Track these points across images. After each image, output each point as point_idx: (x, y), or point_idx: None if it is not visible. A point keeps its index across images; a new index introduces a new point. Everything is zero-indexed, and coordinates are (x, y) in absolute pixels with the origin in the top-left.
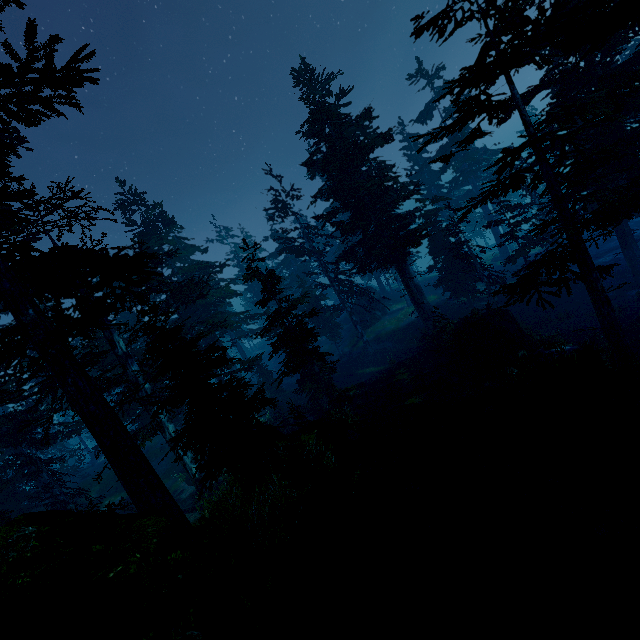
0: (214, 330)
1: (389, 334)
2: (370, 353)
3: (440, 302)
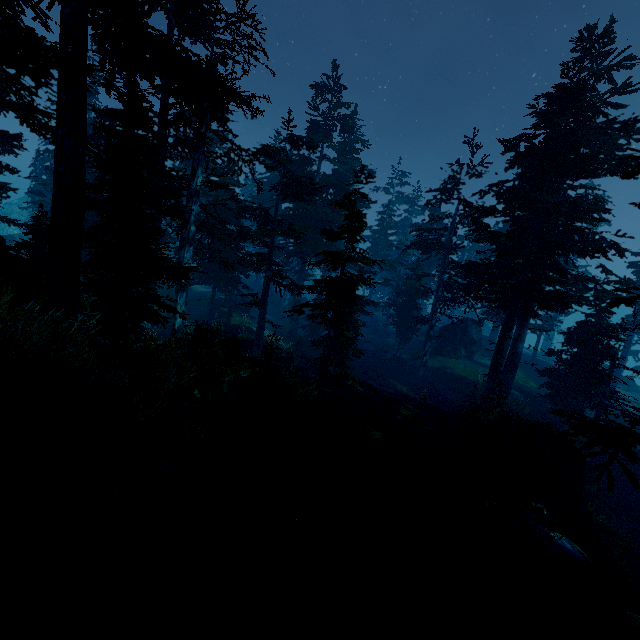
0: (288, 235)
1: (452, 377)
2: (418, 376)
3: (534, 394)
